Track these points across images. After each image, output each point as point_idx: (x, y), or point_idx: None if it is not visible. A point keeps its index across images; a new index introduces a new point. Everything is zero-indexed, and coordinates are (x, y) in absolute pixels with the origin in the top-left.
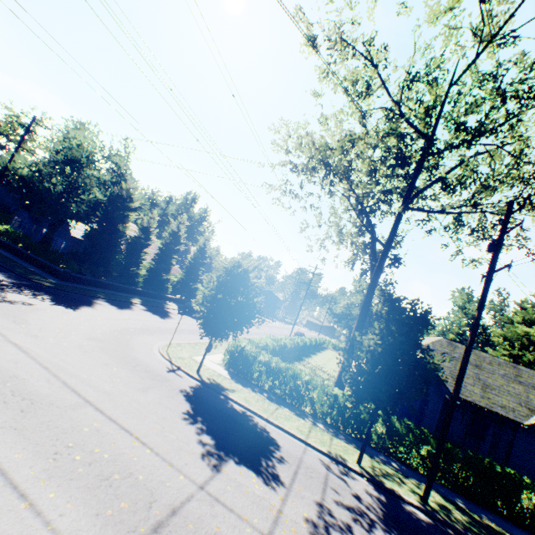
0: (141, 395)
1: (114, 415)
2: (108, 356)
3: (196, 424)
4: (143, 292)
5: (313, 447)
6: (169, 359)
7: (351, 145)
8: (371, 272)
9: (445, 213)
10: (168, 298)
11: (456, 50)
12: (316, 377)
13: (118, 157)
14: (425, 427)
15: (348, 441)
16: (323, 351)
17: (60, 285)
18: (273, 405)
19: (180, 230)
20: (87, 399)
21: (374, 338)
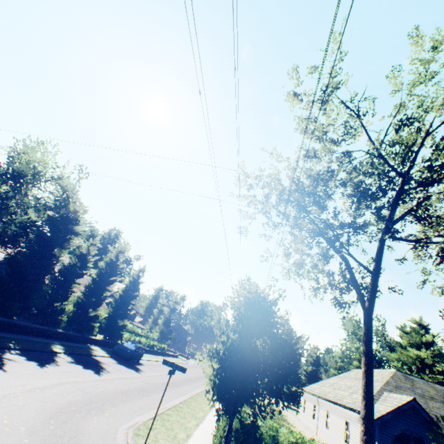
0: None
1: None
2: None
3: None
4: (64, 334)
5: None
6: None
7: (330, 179)
8: (361, 301)
9: (420, 242)
10: (92, 339)
11: (438, 106)
12: None
13: (68, 180)
14: None
15: None
16: None
17: None
18: None
19: (118, 259)
20: None
21: None
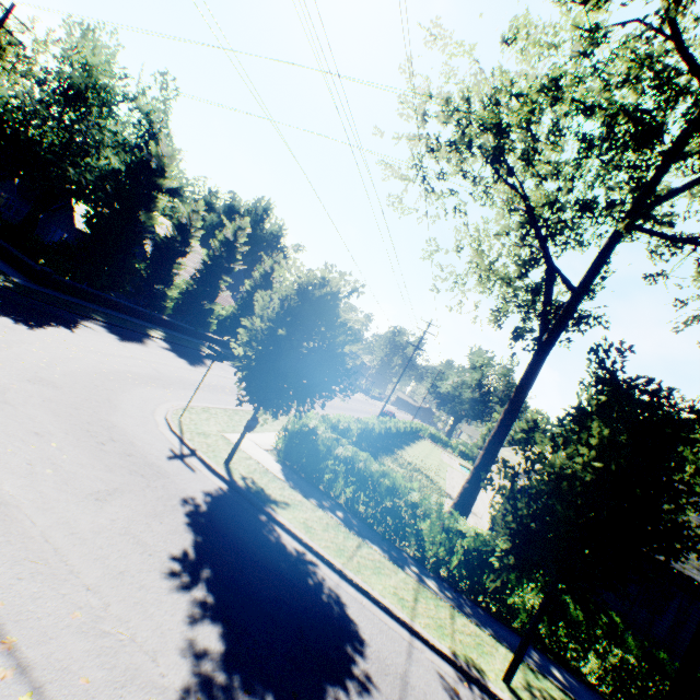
0: (86, 511)
1: None
2: (51, 417)
3: (194, 589)
4: (171, 323)
5: (423, 641)
6: (179, 433)
7: (551, 98)
8: (541, 332)
9: (699, 244)
10: (209, 338)
11: None
12: (429, 495)
13: (149, 103)
14: (614, 612)
15: (478, 621)
16: (419, 442)
17: (28, 289)
18: (353, 537)
19: (237, 239)
20: None
21: (585, 453)
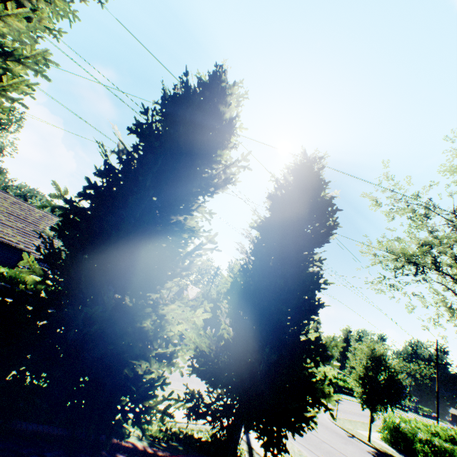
0: (346, 446)
1: (342, 452)
2: None
3: None
4: None
5: None
6: (341, 427)
7: (429, 249)
8: None
9: None
10: None
11: None
12: None
13: None
14: None
15: None
16: None
17: None
18: None
19: None
20: (322, 440)
21: None
